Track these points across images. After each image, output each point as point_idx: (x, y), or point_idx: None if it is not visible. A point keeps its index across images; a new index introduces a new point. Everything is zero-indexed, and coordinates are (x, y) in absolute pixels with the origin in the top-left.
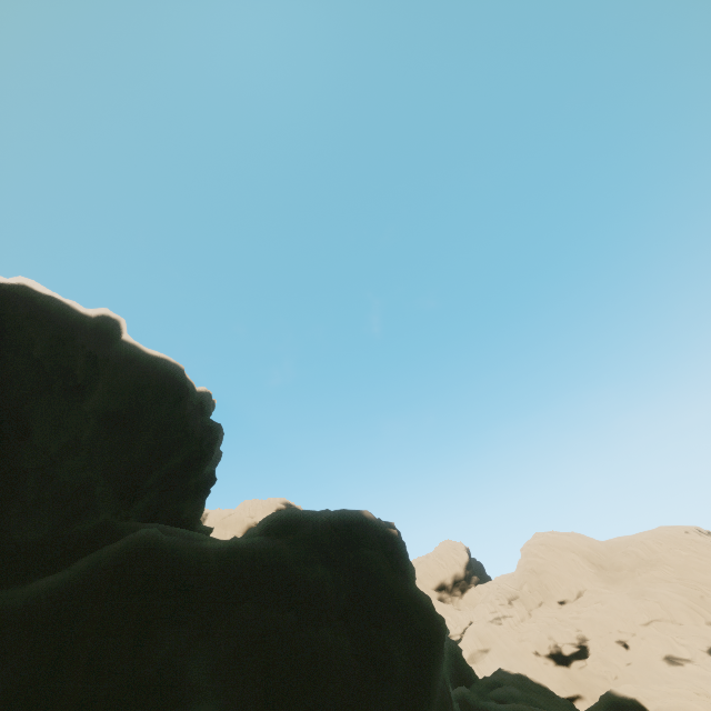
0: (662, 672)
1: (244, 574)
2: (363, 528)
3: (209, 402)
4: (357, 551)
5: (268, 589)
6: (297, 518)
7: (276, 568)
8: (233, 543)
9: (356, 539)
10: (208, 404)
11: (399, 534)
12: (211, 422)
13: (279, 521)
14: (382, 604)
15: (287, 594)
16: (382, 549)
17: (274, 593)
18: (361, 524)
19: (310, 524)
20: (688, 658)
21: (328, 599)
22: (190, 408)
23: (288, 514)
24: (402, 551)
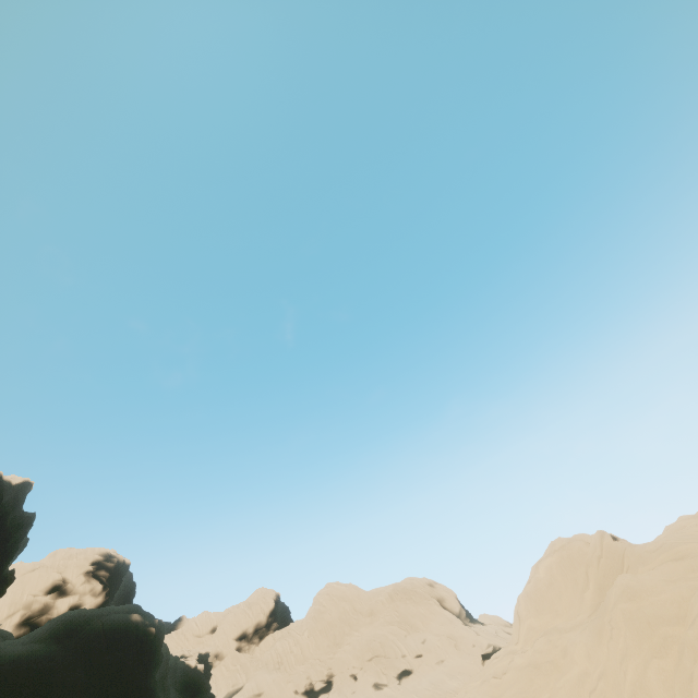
0: (370, 696)
1: (18, 682)
2: (126, 632)
3: (25, 491)
4: (112, 654)
5: (34, 693)
6: (80, 621)
7: (45, 674)
8: (15, 654)
9: (116, 643)
10: (23, 494)
11: (159, 630)
12: (22, 518)
13: (64, 624)
14: (118, 693)
15: (47, 696)
16: (137, 646)
17: (38, 696)
18: (126, 629)
19: (87, 629)
20: (386, 683)
21: (77, 696)
22: (1, 512)
23: (73, 617)
24: (155, 645)
